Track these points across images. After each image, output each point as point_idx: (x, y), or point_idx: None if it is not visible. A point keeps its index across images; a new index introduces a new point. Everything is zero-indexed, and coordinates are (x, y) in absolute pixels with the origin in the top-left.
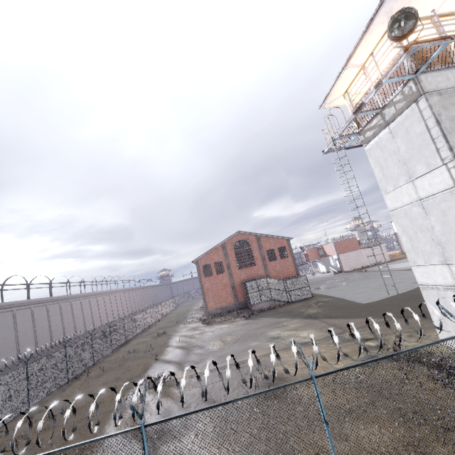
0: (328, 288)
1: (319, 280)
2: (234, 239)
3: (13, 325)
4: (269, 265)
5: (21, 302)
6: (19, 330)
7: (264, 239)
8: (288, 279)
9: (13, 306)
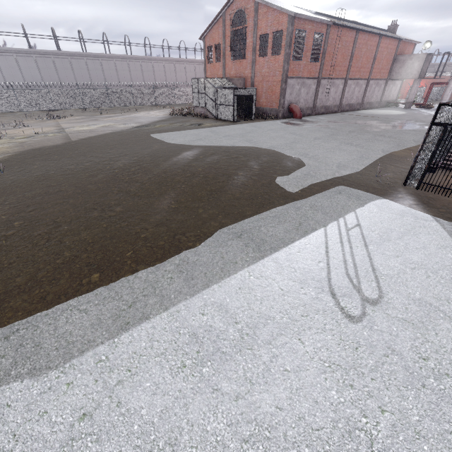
0: (281, 123)
1: (391, 117)
2: (234, 8)
3: (101, 70)
4: (257, 63)
5: (103, 55)
6: (106, 75)
7: (262, 12)
8: (218, 88)
9: (99, 57)
